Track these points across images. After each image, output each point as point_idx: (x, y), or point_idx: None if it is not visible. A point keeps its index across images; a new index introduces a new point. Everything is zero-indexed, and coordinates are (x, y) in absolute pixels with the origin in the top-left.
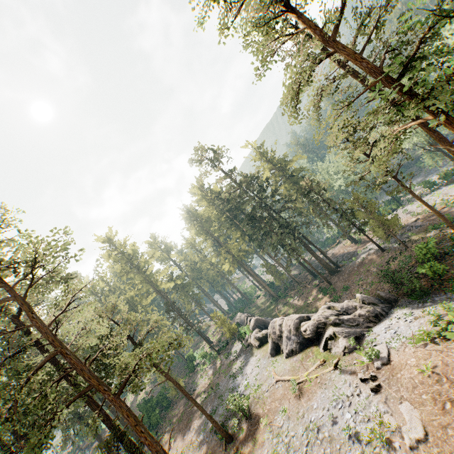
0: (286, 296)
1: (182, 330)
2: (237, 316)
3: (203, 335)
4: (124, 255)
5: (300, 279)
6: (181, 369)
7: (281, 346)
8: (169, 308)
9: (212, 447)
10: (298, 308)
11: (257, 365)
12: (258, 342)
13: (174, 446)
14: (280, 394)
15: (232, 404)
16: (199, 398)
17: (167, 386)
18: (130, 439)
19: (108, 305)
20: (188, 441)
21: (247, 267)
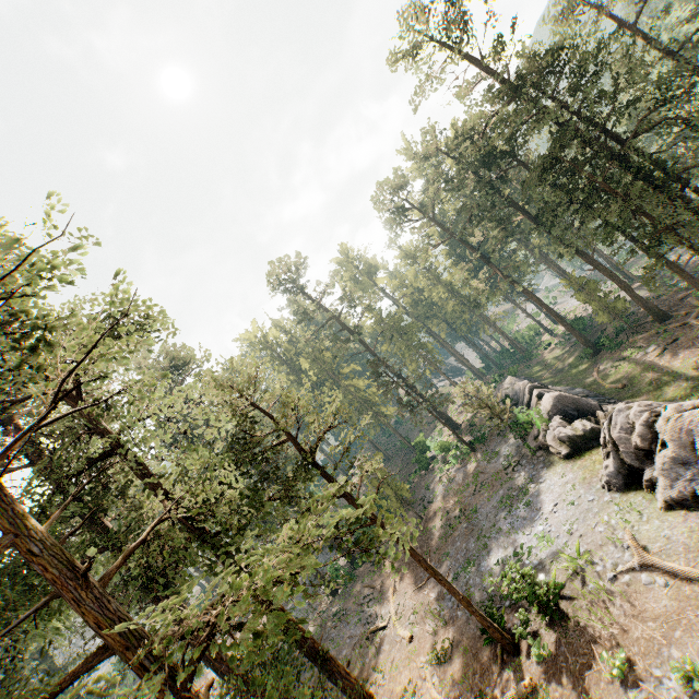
0: (622, 345)
1: (402, 409)
2: (504, 383)
3: (441, 414)
4: (296, 284)
5: (660, 307)
6: (407, 459)
7: (648, 474)
8: (376, 372)
9: (470, 638)
10: (660, 372)
11: (570, 501)
12: (567, 447)
13: (400, 590)
14: (662, 608)
15: (517, 592)
16: (439, 521)
17: (384, 495)
18: (304, 633)
19: (244, 377)
20: (423, 595)
21: (527, 290)
